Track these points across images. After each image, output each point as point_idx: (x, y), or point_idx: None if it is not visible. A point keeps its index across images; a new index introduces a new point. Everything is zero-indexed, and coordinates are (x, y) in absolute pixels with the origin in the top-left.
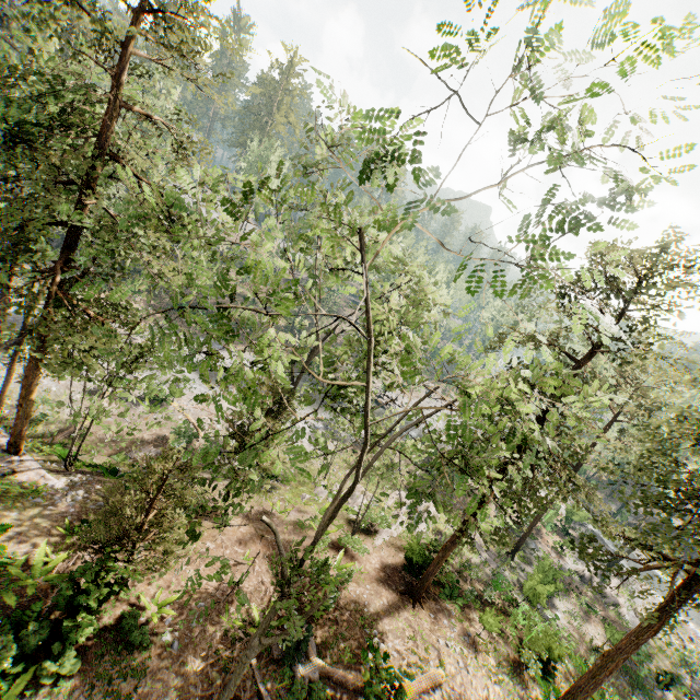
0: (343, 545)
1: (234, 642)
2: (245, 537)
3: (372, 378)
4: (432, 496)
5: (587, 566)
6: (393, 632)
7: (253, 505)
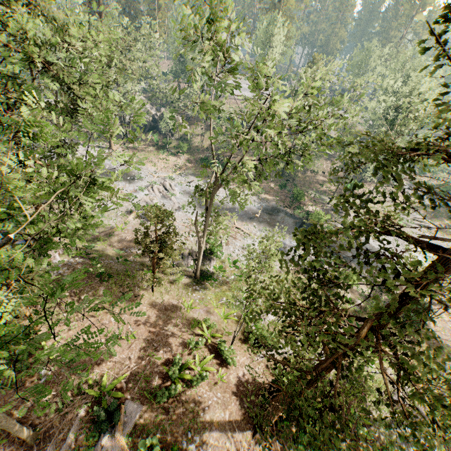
0: (219, 350)
1: (78, 394)
2: (143, 320)
3: (349, 212)
4: None
5: None
6: (214, 448)
7: (172, 298)
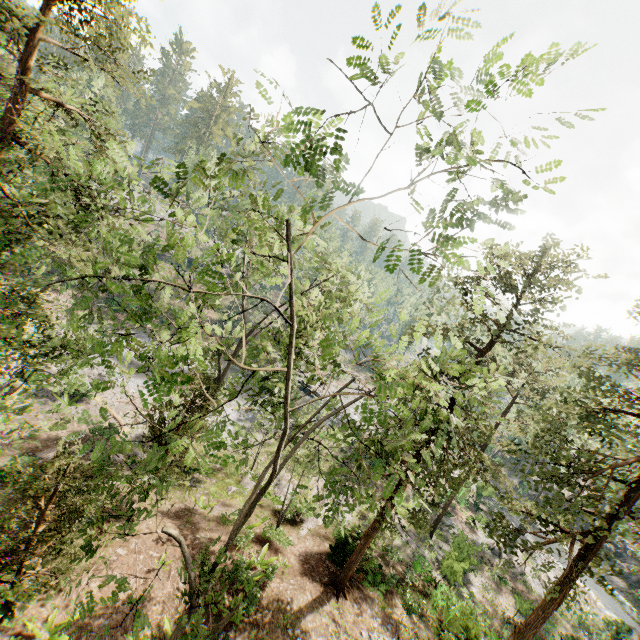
0: (268, 538)
1: None
2: (162, 539)
3: (301, 369)
4: (348, 488)
5: (497, 544)
6: (316, 629)
7: (174, 502)
